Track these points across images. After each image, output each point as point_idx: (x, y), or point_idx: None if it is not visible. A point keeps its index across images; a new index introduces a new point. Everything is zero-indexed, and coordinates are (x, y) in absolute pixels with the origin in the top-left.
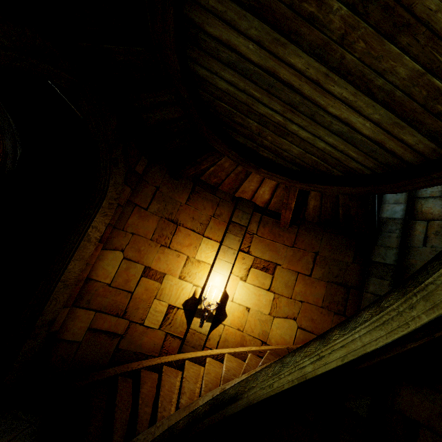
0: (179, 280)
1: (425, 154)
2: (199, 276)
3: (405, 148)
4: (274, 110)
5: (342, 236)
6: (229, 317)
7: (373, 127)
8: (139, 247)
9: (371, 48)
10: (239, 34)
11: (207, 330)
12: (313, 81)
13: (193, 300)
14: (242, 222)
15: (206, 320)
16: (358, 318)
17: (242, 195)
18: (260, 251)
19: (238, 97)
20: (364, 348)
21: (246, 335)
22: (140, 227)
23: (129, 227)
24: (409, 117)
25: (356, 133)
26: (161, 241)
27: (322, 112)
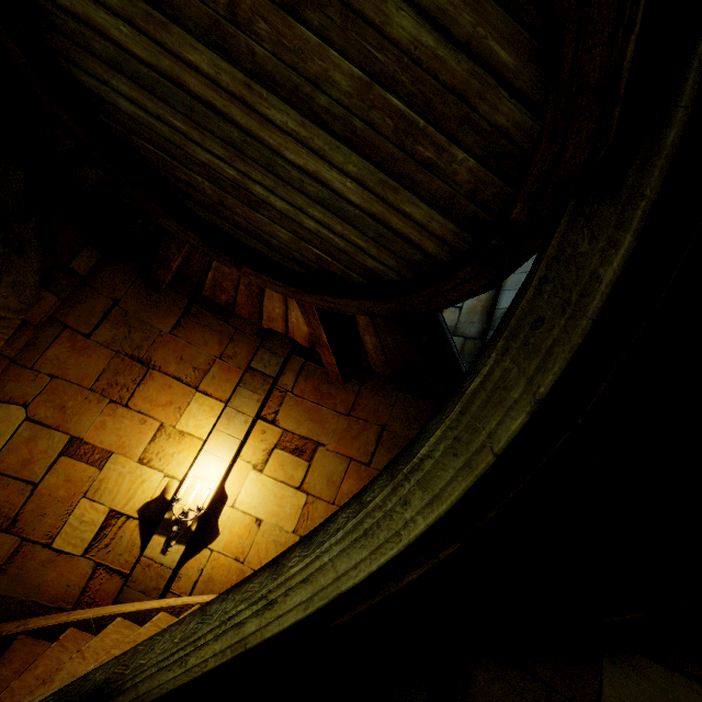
0: (139, 466)
1: (448, 241)
2: (178, 460)
3: (419, 231)
4: (218, 157)
5: (424, 399)
6: (223, 536)
7: (359, 189)
8: (64, 402)
9: (280, 33)
10: (96, 4)
11: (175, 559)
12: (238, 98)
13: (159, 502)
14: (267, 370)
15: (177, 541)
16: (331, 525)
17: (273, 326)
18: (295, 420)
19: (159, 131)
20: (339, 583)
21: (247, 571)
22: (71, 366)
23: (46, 364)
24: (394, 170)
25: (344, 201)
26: (113, 393)
27: (280, 161)
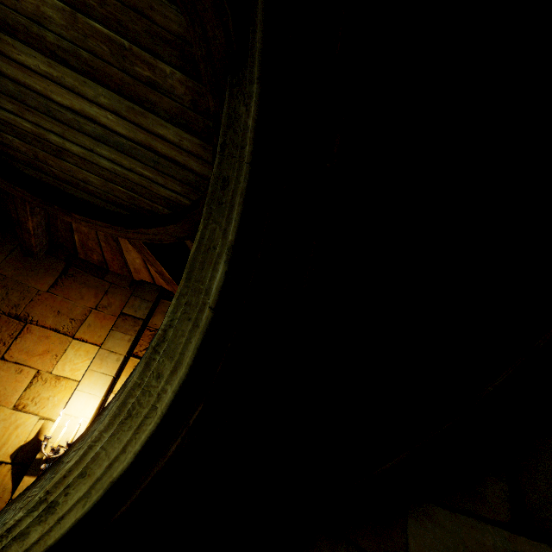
0: (14, 412)
1: (203, 157)
2: (53, 402)
3: (179, 151)
4: (11, 112)
5: None
6: None
7: (120, 120)
8: None
9: None
10: None
11: None
12: None
13: (33, 444)
14: (138, 314)
15: None
16: (104, 413)
17: (141, 277)
18: None
19: None
20: (112, 471)
21: None
22: None
23: None
24: (132, 95)
25: (116, 135)
26: None
27: (54, 105)
